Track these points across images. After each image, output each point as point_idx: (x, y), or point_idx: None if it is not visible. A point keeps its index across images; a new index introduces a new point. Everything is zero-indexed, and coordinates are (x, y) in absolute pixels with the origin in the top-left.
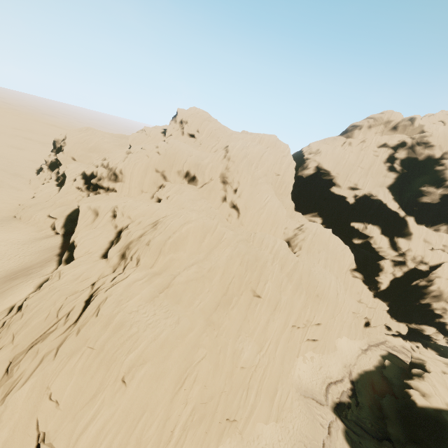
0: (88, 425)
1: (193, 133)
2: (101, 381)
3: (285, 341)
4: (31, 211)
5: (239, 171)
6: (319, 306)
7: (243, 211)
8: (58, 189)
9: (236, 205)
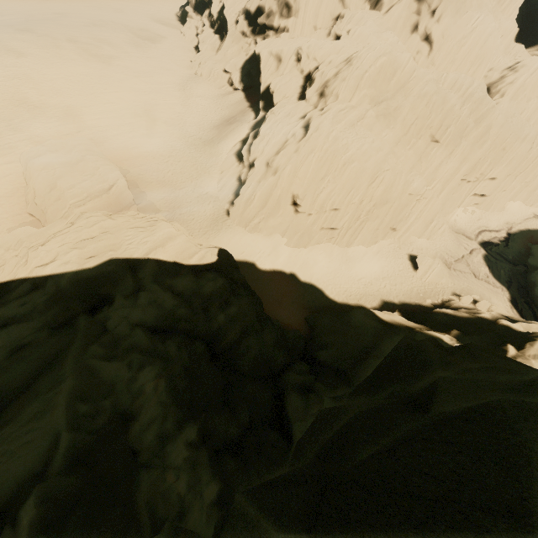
0: (322, 190)
1: None
2: (327, 170)
3: (450, 190)
4: (209, 66)
5: None
6: (501, 160)
7: (439, 43)
8: (219, 38)
9: (431, 35)
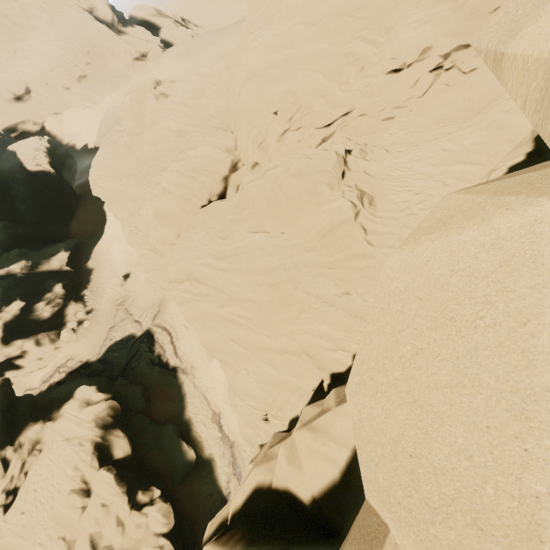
0: None
1: None
2: None
3: None
4: None
5: None
6: None
7: None
8: None
9: None
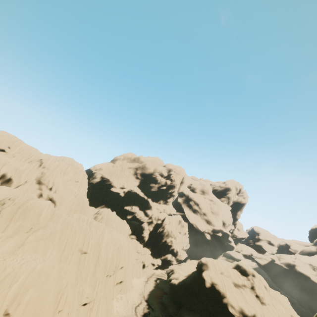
0: None
1: (4, 148)
2: None
3: (104, 287)
4: None
5: (54, 175)
6: (121, 254)
7: (60, 201)
8: None
9: (53, 198)
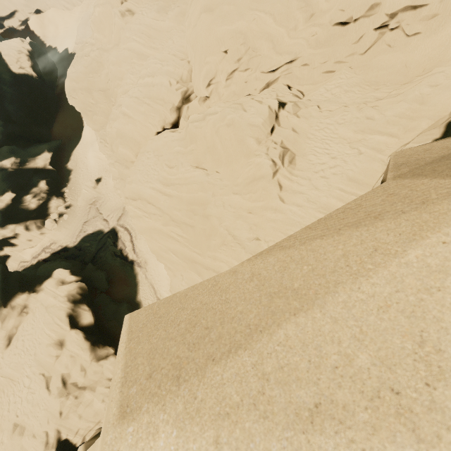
0: None
1: None
2: None
3: None
4: None
5: None
6: None
7: None
8: None
9: None
